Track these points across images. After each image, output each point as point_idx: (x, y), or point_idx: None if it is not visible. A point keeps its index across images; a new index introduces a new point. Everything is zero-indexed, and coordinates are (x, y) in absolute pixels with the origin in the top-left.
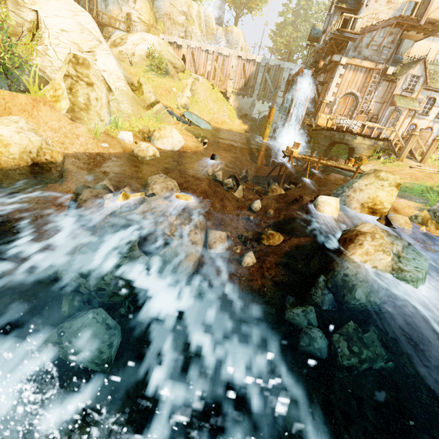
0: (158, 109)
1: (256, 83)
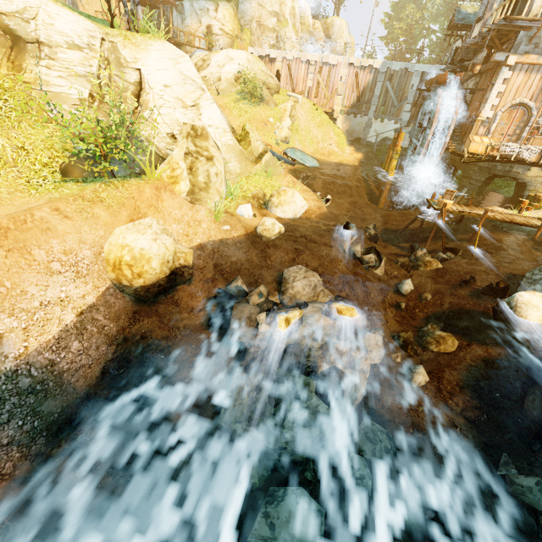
0: (266, 160)
1: (374, 96)
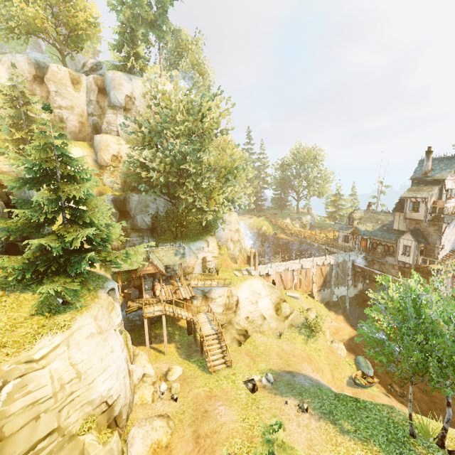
0: None
1: (331, 277)
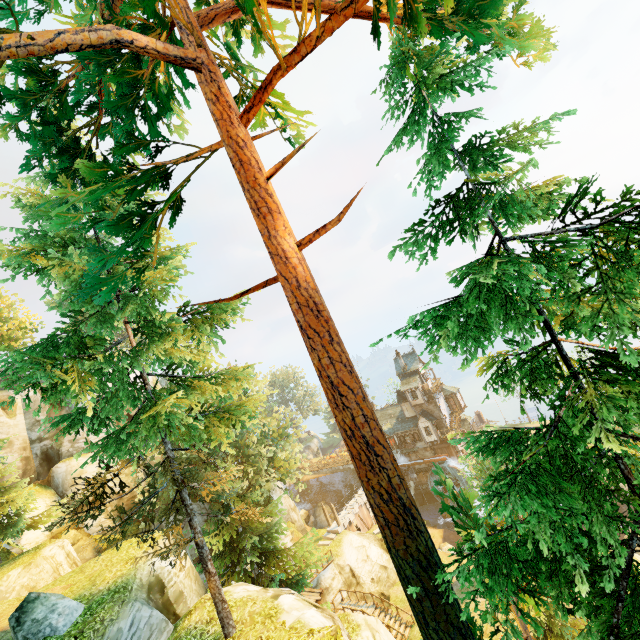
0: None
1: None
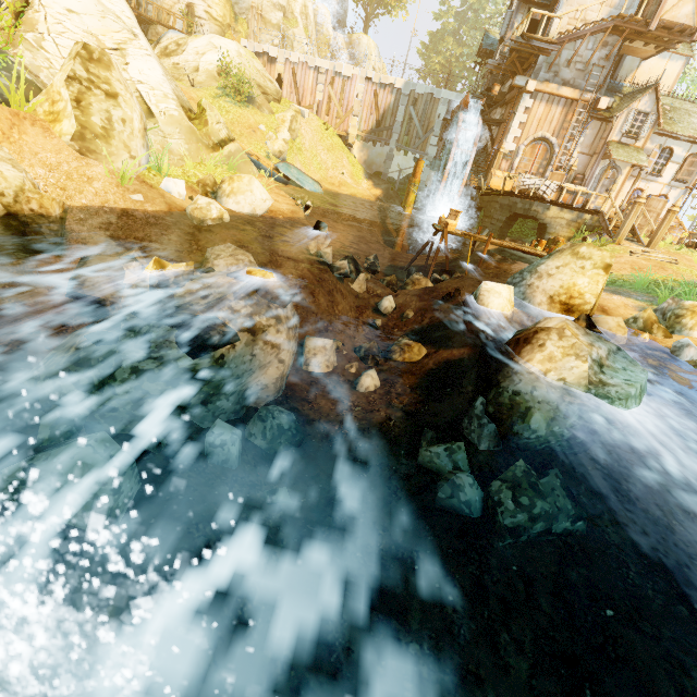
0: (231, 151)
1: (396, 122)
